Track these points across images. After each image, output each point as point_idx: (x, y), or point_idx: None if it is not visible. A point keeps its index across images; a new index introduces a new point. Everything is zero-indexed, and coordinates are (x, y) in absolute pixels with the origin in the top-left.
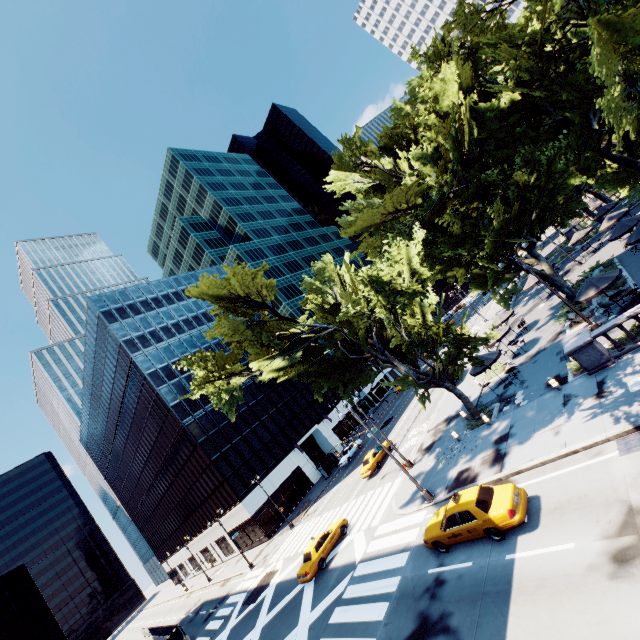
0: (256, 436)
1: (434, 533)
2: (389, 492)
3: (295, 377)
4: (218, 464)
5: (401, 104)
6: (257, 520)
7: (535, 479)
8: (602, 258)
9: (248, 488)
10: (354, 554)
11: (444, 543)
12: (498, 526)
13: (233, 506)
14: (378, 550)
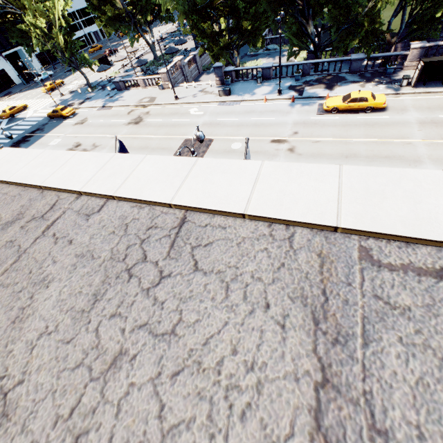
0: None
1: (49, 114)
2: (50, 102)
3: None
4: None
5: None
6: None
7: (82, 110)
8: (186, 46)
9: None
10: (27, 116)
11: (52, 117)
12: (64, 116)
13: None
14: (36, 116)
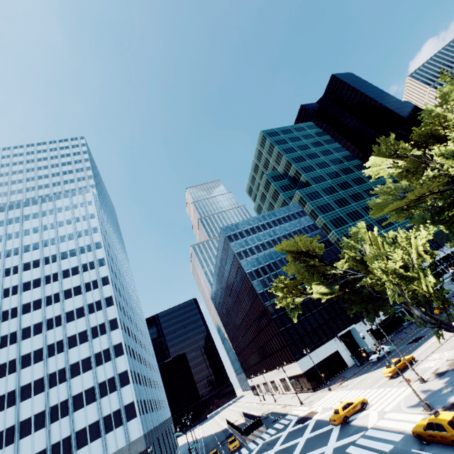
0: (308, 322)
1: (418, 429)
2: (401, 394)
3: (334, 298)
4: (283, 334)
5: (432, 108)
6: (306, 376)
7: None
8: None
9: (301, 354)
10: (368, 422)
11: (424, 438)
12: None
13: (291, 362)
14: (383, 426)
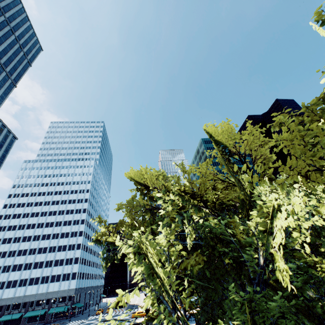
0: None
1: None
2: None
3: None
4: None
5: None
6: None
7: None
8: None
9: None
10: (138, 321)
11: None
12: None
13: None
14: None
